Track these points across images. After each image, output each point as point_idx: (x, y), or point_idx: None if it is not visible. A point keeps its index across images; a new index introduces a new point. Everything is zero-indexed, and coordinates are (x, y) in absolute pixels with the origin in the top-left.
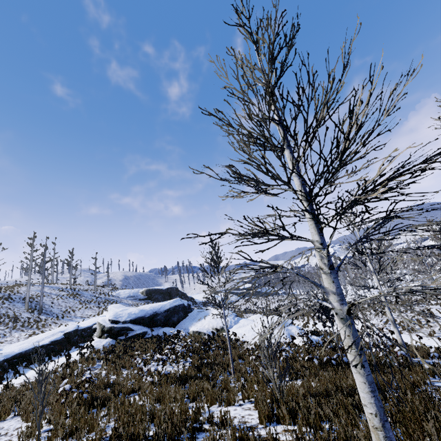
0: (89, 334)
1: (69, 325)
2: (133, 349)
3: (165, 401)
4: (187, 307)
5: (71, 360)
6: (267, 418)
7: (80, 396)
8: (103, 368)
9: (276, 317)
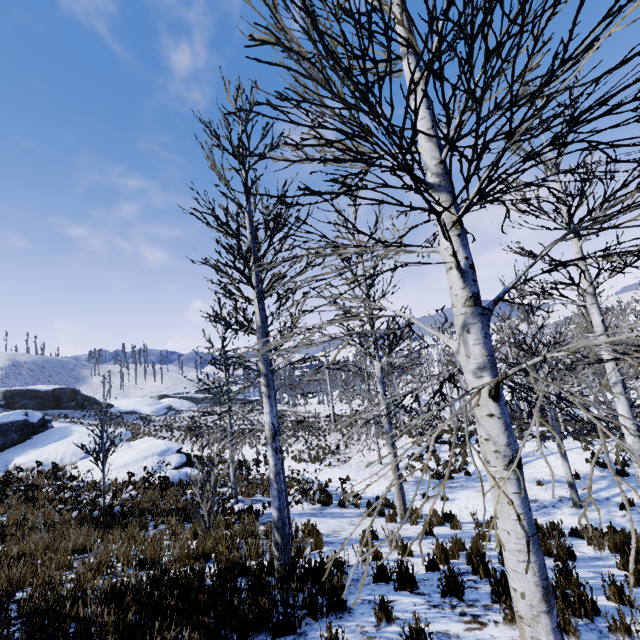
0: None
1: None
2: None
3: None
4: (35, 425)
5: None
6: None
7: None
8: None
9: (162, 442)
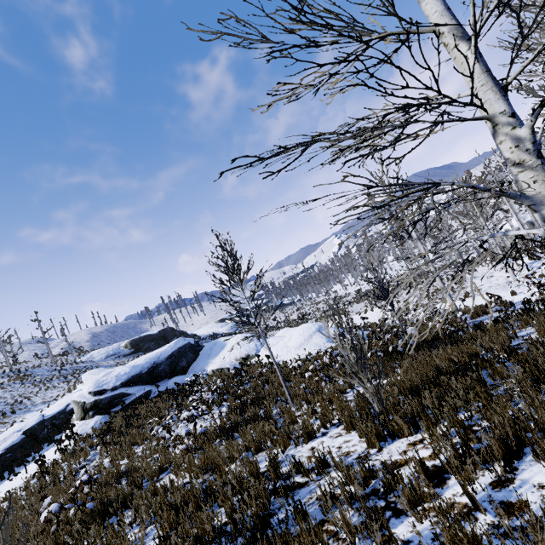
0: (65, 420)
1: (28, 419)
2: (139, 417)
3: (219, 467)
4: (195, 345)
5: (48, 463)
6: (376, 438)
7: (82, 508)
8: (103, 456)
9: (308, 324)
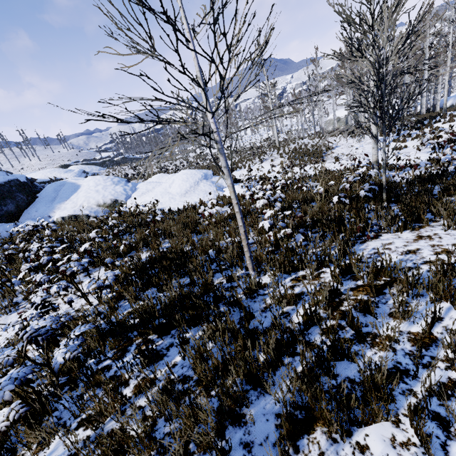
0: None
1: None
2: None
3: None
4: (27, 185)
5: None
6: None
7: None
8: None
9: (191, 170)
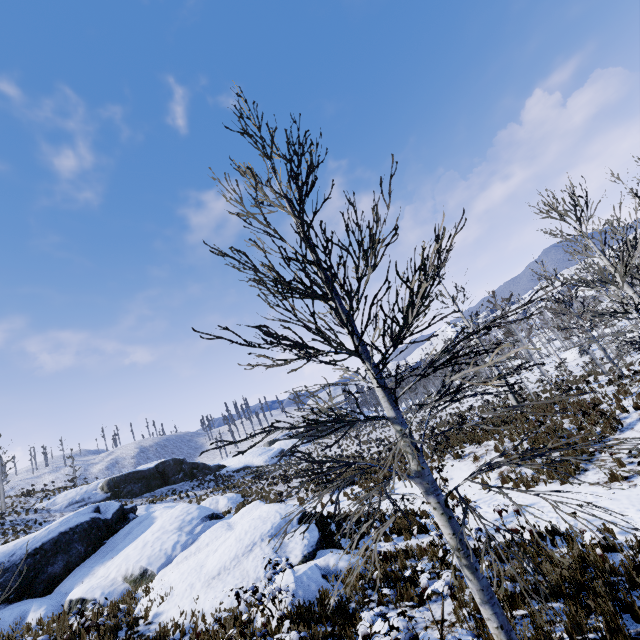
0: None
1: None
2: None
3: None
4: (109, 522)
5: None
6: None
7: None
8: None
9: (271, 509)
